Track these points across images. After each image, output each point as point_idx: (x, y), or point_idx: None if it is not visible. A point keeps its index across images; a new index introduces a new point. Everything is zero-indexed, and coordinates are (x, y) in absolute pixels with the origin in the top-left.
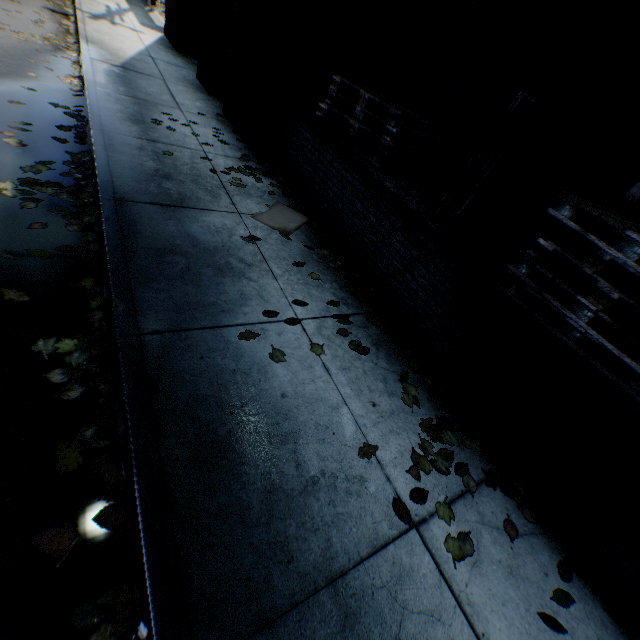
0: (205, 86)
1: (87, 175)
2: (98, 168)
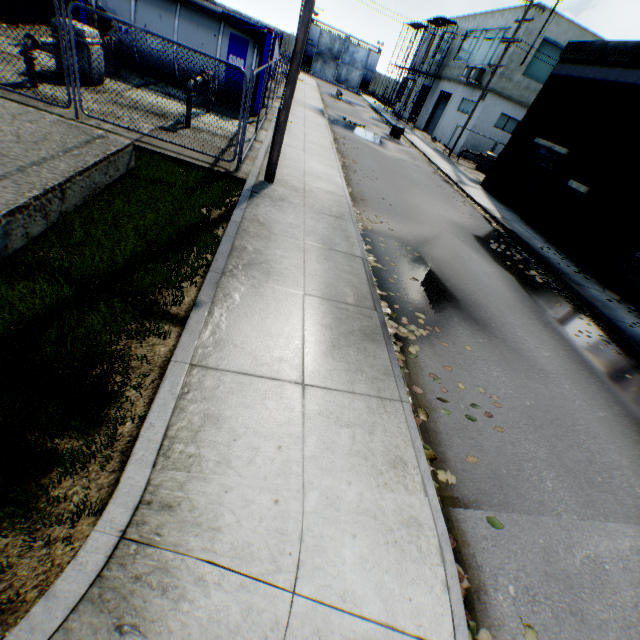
0: (529, 224)
1: (543, 270)
2: (551, 269)
